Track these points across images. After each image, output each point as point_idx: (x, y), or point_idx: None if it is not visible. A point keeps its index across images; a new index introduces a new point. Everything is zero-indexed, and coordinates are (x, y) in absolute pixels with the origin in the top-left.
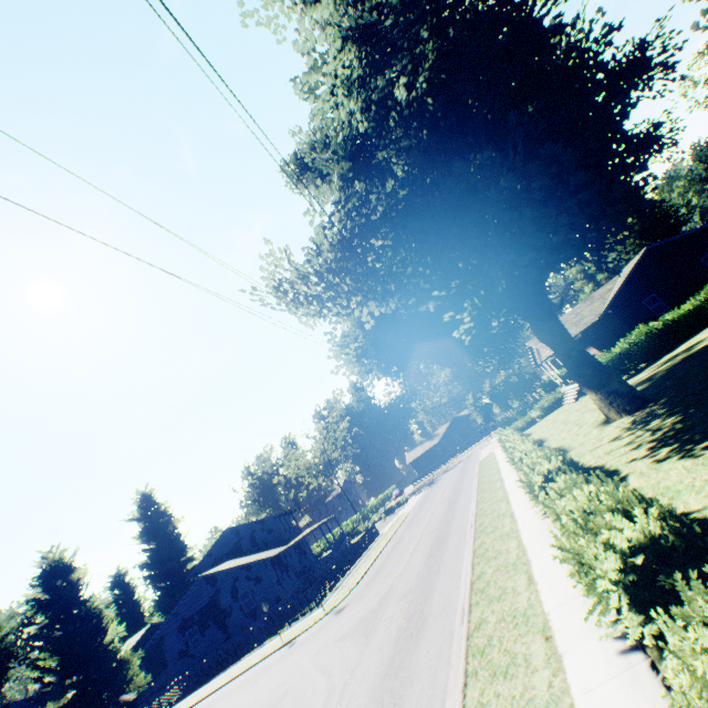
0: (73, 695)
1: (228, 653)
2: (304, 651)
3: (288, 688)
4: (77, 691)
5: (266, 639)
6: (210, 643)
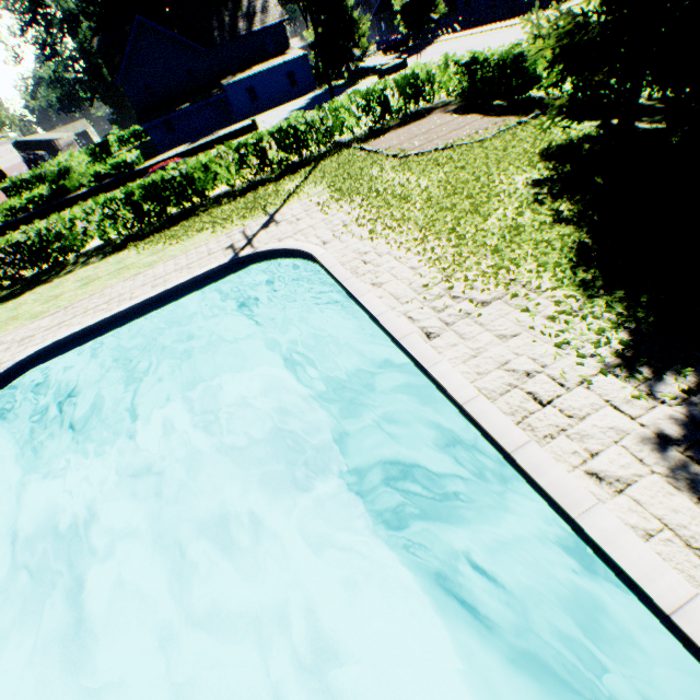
0: (409, 1)
1: (486, 18)
2: (508, 33)
3: (488, 44)
4: (411, 0)
5: (507, 20)
6: (483, 6)
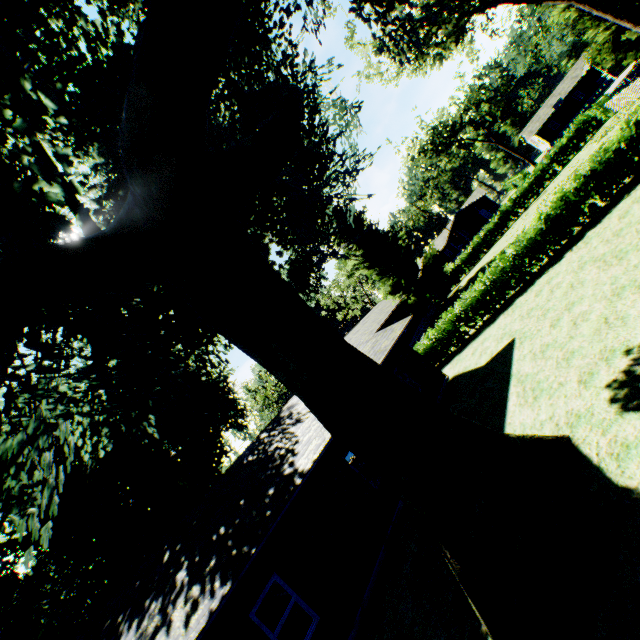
0: None
1: None
2: None
3: None
4: None
5: None
6: None
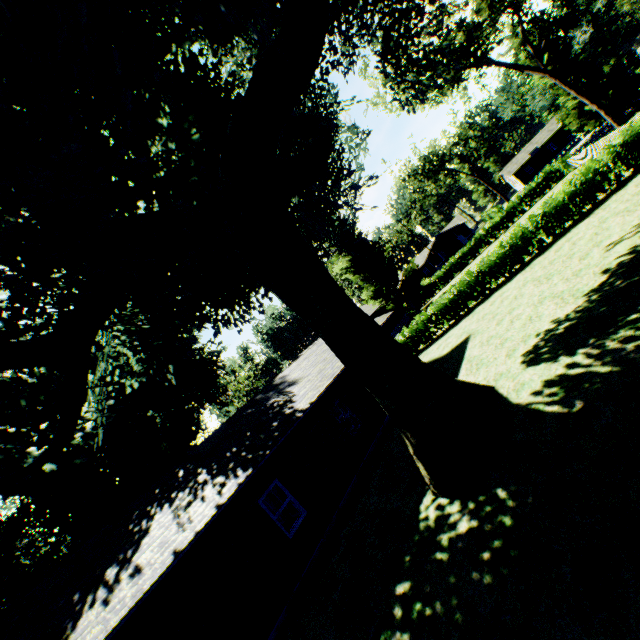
0: None
1: None
2: None
3: None
4: None
5: None
6: None
